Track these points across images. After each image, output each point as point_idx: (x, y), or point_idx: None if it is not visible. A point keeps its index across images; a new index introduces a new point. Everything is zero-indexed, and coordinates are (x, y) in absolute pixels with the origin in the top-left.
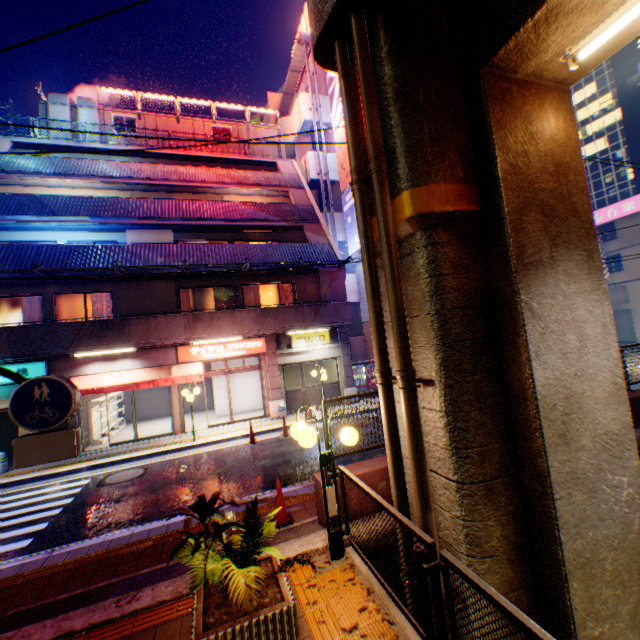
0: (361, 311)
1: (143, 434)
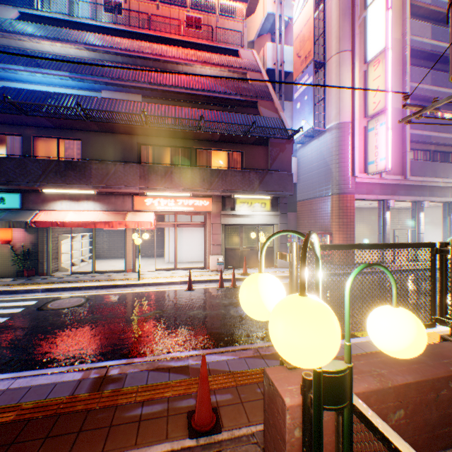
0: (297, 191)
1: (103, 268)
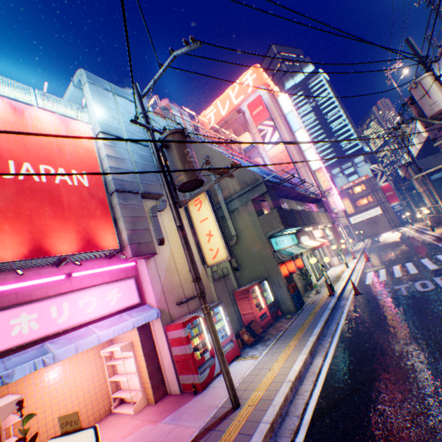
0: None
1: None
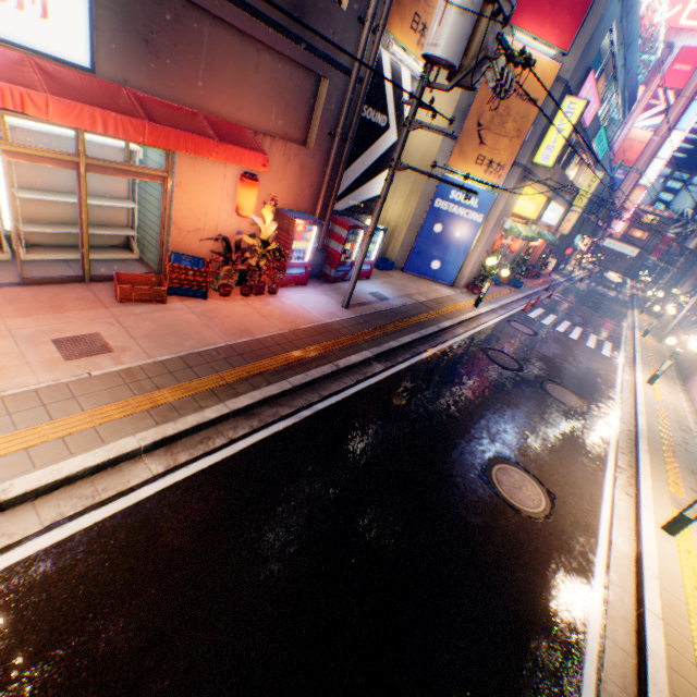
0: None
1: None
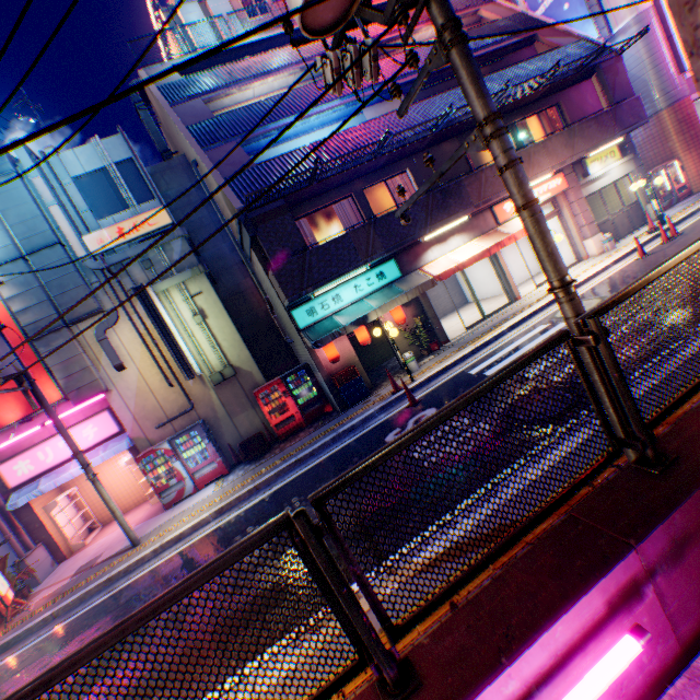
0: None
1: (465, 323)
